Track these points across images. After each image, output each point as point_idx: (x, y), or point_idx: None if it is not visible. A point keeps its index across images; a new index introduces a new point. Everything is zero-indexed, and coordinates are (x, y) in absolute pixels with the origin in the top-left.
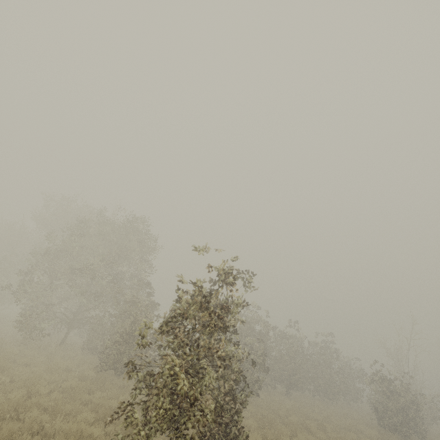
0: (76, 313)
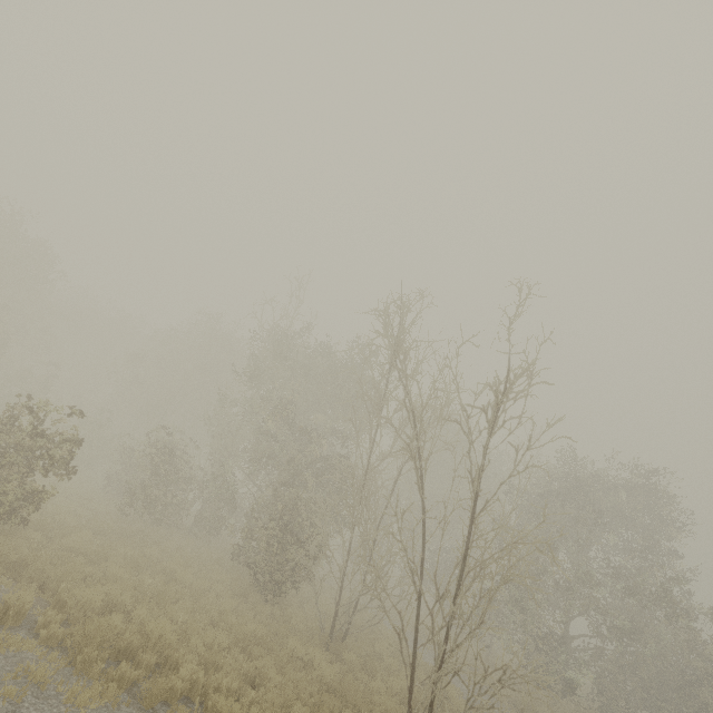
0: (567, 638)
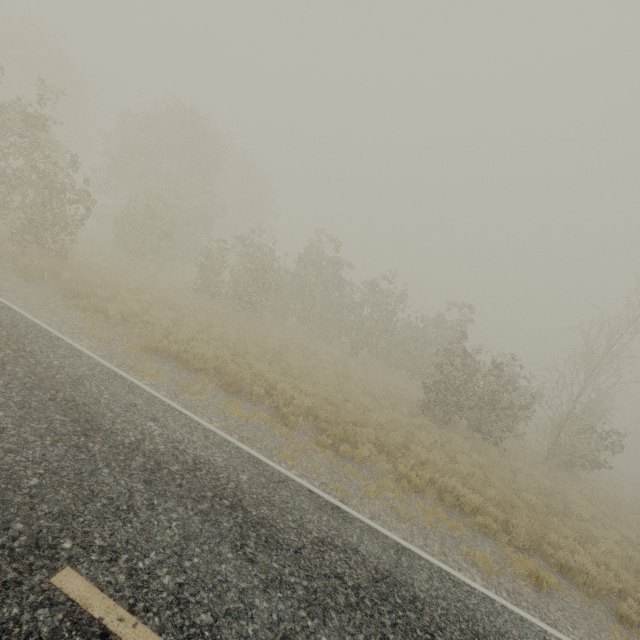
0: None
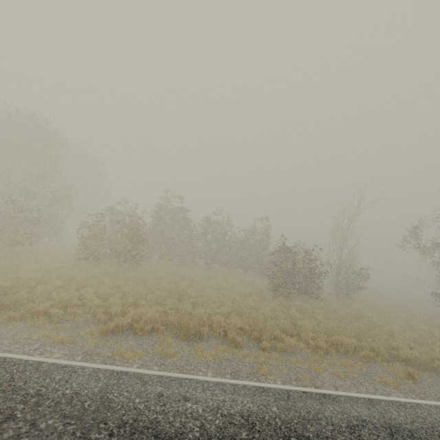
0: None
